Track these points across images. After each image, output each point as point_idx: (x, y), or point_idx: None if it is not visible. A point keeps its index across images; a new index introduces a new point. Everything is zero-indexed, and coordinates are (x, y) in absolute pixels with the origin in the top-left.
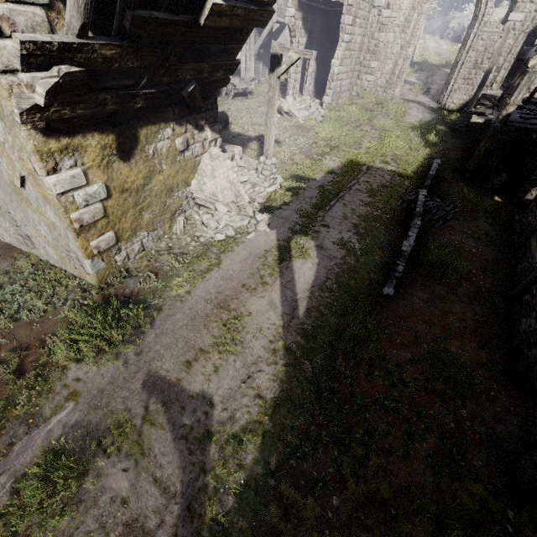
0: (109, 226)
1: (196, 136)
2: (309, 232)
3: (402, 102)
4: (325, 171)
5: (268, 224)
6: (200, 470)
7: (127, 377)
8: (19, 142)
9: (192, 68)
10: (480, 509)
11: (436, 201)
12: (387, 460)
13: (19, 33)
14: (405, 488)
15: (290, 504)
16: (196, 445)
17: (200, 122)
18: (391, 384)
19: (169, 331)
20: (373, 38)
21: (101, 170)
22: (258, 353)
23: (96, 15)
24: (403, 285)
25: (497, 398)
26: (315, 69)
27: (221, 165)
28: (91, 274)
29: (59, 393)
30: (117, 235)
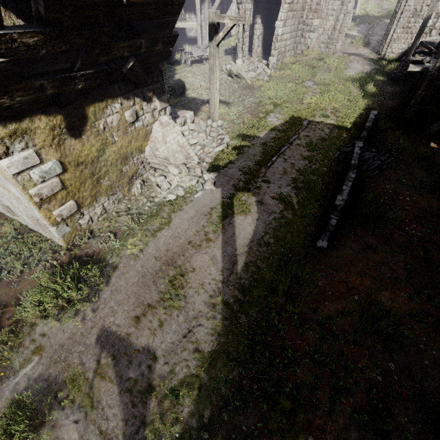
0: (69, 196)
1: (145, 107)
2: (251, 189)
3: (343, 56)
4: (268, 128)
5: (214, 183)
6: (140, 423)
7: (83, 332)
8: None
9: (128, 45)
10: None
11: (372, 152)
12: (314, 414)
13: None
14: None
15: None
16: (138, 399)
17: (148, 94)
18: (321, 337)
19: (122, 288)
20: None
21: (53, 149)
22: (198, 308)
23: (25, 3)
24: (337, 237)
25: (426, 351)
26: (262, 31)
27: (171, 131)
28: (59, 238)
29: (27, 348)
30: (78, 202)
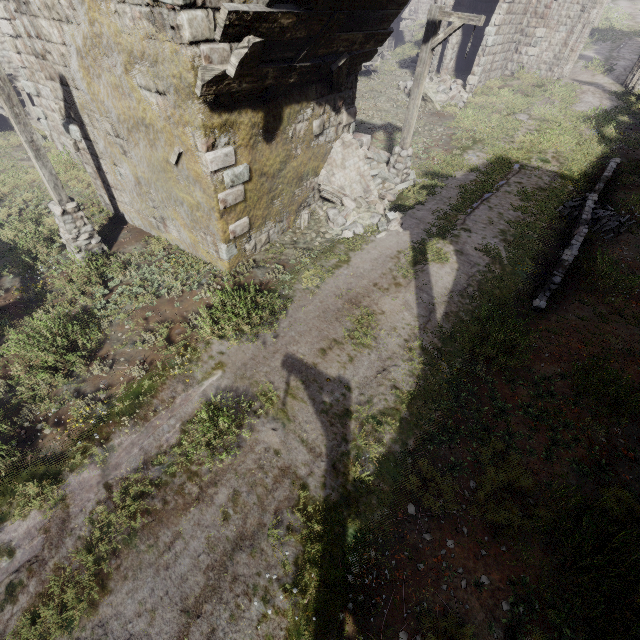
0: (245, 212)
1: (332, 119)
2: (447, 236)
3: (572, 84)
4: (467, 168)
5: (401, 224)
6: (343, 439)
7: (267, 355)
8: (188, 116)
9: (347, 38)
10: (626, 515)
11: (608, 210)
12: (527, 460)
13: (207, 2)
14: (546, 485)
15: (427, 480)
16: (337, 419)
17: (338, 102)
18: (536, 395)
19: (302, 320)
20: None
21: (247, 150)
22: (393, 349)
23: None
24: (556, 300)
25: None
26: (460, 39)
27: (352, 155)
28: (224, 260)
29: (207, 362)
30: (250, 222)
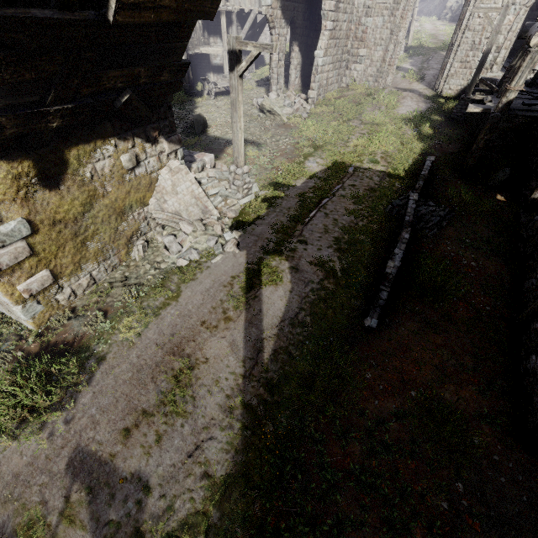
0: (41, 265)
1: (149, 150)
2: (283, 251)
3: (395, 92)
4: (306, 176)
5: (237, 244)
6: None
7: (49, 455)
8: None
9: (122, 74)
10: None
11: (430, 206)
12: None
13: None
14: None
15: None
16: None
17: (152, 133)
18: (370, 449)
19: (108, 388)
20: (360, 23)
21: (18, 204)
22: (210, 414)
23: None
24: (389, 312)
25: (502, 464)
26: (301, 61)
27: (183, 179)
28: (26, 320)
29: None
30: (55, 272)
